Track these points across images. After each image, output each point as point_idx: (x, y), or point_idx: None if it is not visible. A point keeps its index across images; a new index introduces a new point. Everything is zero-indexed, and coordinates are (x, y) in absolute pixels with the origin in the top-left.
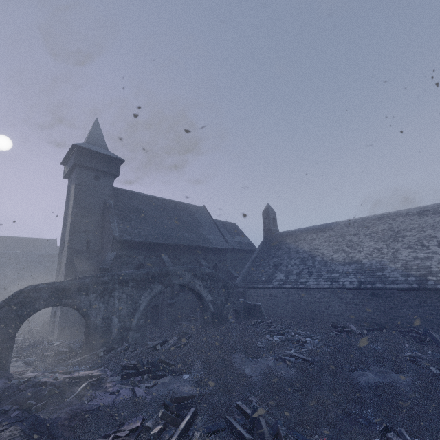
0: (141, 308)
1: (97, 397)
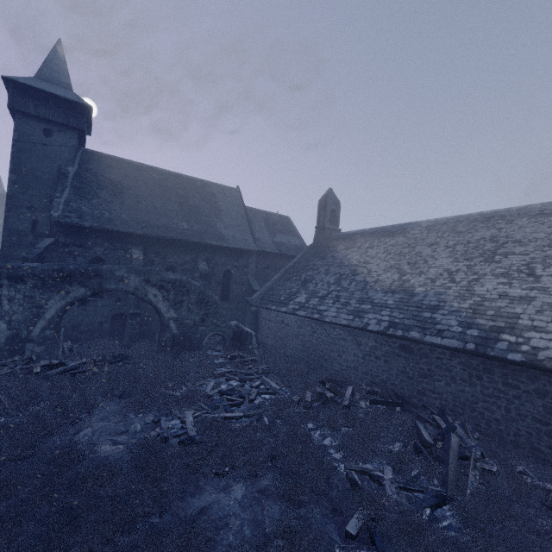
0: (48, 315)
1: None
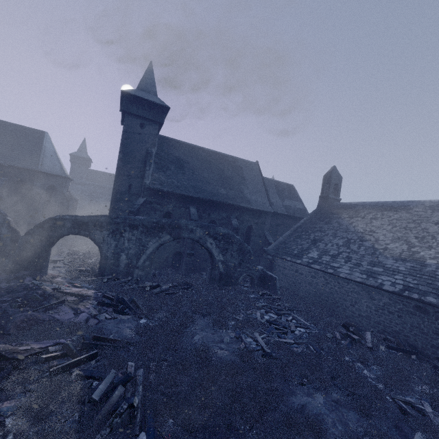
0: (148, 252)
1: (63, 312)
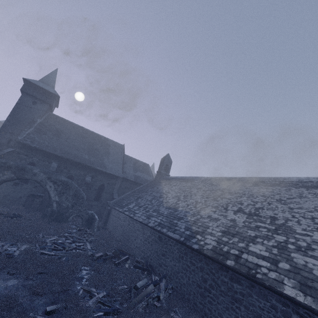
0: None
1: None
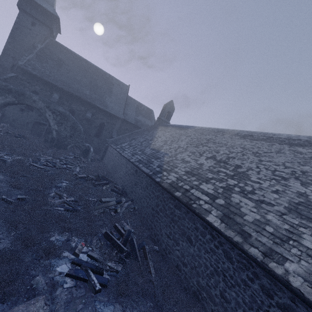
0: None
1: None
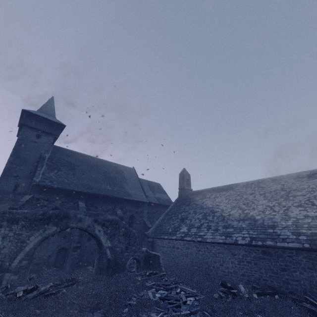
0: (27, 248)
1: None
